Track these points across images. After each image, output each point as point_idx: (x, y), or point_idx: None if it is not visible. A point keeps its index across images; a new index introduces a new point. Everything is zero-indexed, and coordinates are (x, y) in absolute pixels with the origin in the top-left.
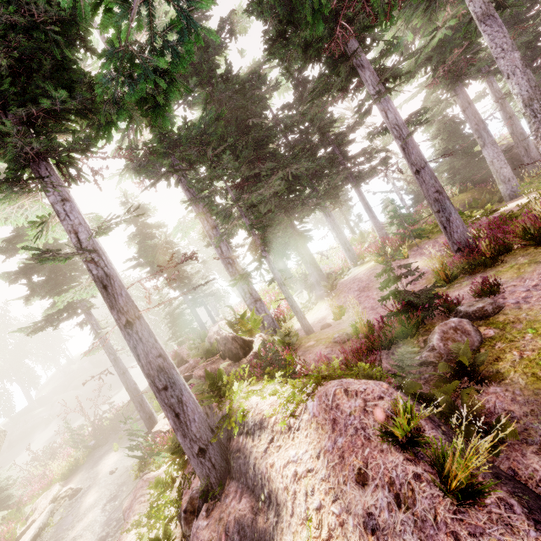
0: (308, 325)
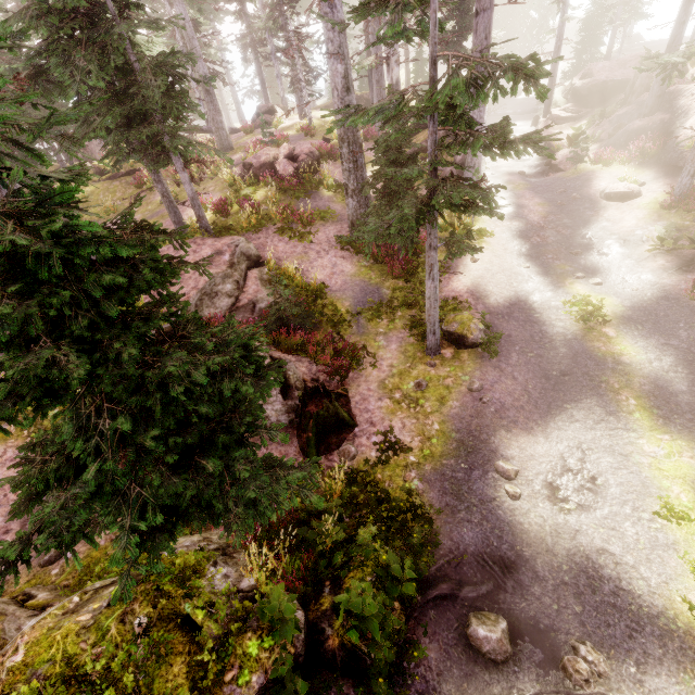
0: None
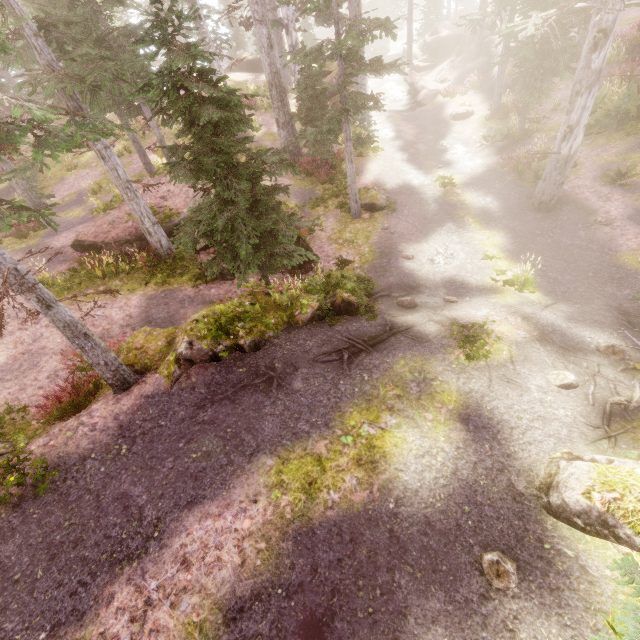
0: None
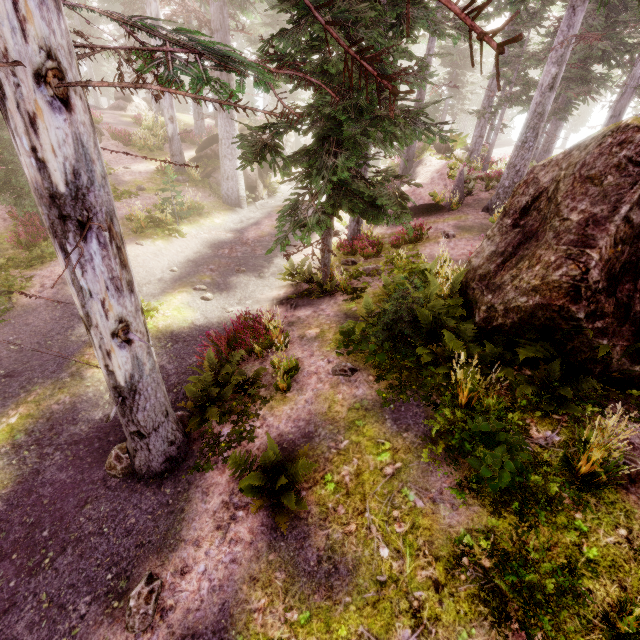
0: (486, 169)
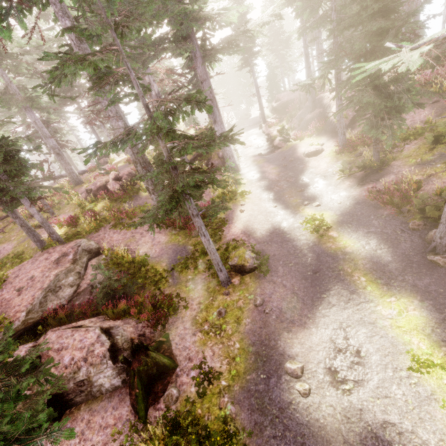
0: None
